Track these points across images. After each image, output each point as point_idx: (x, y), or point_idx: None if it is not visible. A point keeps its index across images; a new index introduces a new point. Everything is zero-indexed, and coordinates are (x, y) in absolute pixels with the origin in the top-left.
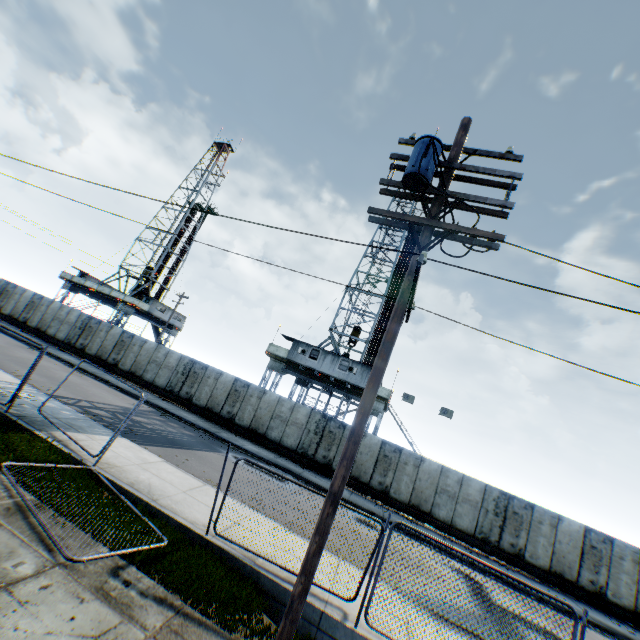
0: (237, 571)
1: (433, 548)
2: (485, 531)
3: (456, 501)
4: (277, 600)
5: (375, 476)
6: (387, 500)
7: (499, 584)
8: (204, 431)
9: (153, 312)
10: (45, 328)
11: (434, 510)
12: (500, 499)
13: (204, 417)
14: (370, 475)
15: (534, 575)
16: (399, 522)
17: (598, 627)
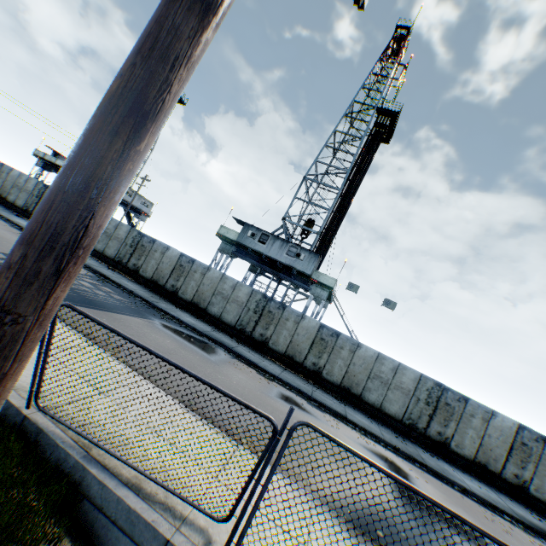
0: (52, 466)
1: (358, 431)
2: (413, 418)
3: (388, 388)
4: (105, 514)
5: (309, 357)
6: (319, 380)
7: (423, 473)
8: (141, 299)
9: None
10: (5, 195)
11: (364, 394)
12: (434, 390)
13: (149, 288)
14: (305, 356)
15: (457, 463)
16: (305, 423)
17: (522, 524)
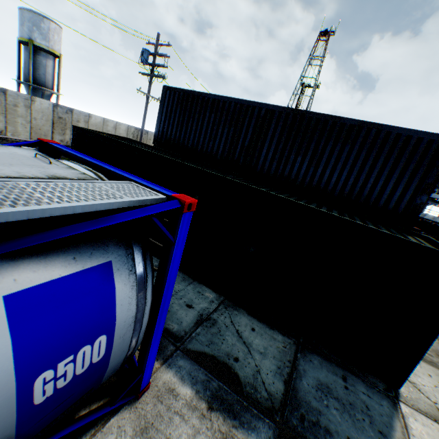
0: None
1: None
2: None
3: None
4: None
5: None
6: None
7: None
8: None
9: None
10: None
11: None
12: None
13: None
14: None
15: None
16: None
17: None
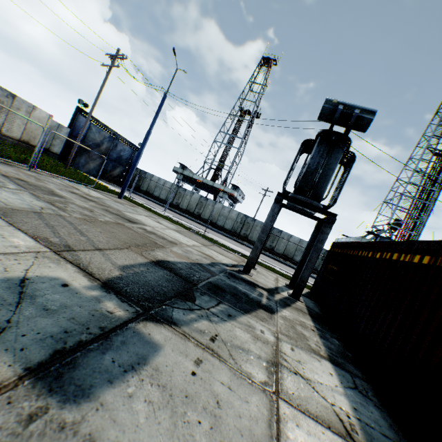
0: None
1: None
2: None
3: None
4: None
5: None
6: None
7: None
8: None
9: (237, 197)
10: (214, 221)
11: None
12: None
13: None
14: None
15: None
16: None
17: None
